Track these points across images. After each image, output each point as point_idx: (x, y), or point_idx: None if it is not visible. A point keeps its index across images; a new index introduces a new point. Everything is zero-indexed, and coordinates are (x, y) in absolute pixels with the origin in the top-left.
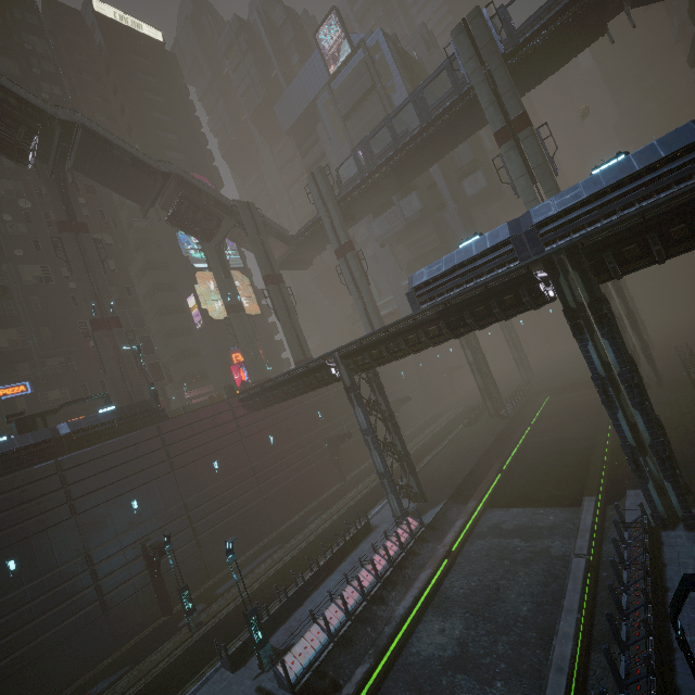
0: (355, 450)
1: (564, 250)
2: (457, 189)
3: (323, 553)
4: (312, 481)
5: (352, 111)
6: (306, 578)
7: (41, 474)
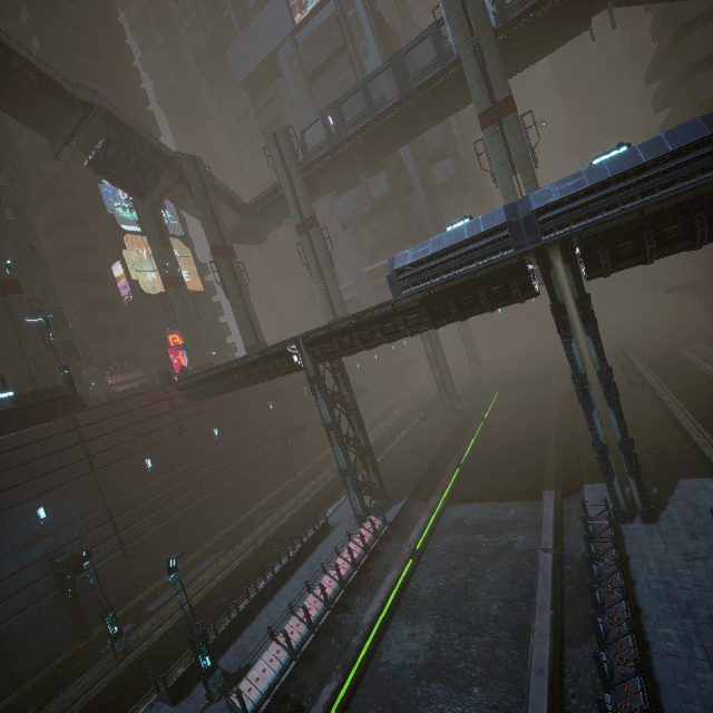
0: (308, 443)
1: (558, 241)
2: (426, 175)
3: (277, 558)
4: (260, 478)
5: (318, 71)
6: (260, 588)
7: None
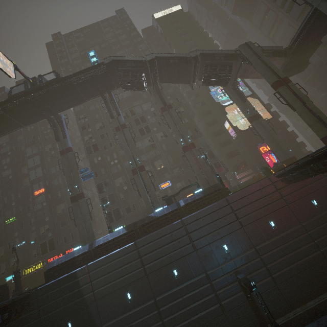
0: None
1: None
2: None
3: None
4: None
5: None
6: None
7: (176, 226)
